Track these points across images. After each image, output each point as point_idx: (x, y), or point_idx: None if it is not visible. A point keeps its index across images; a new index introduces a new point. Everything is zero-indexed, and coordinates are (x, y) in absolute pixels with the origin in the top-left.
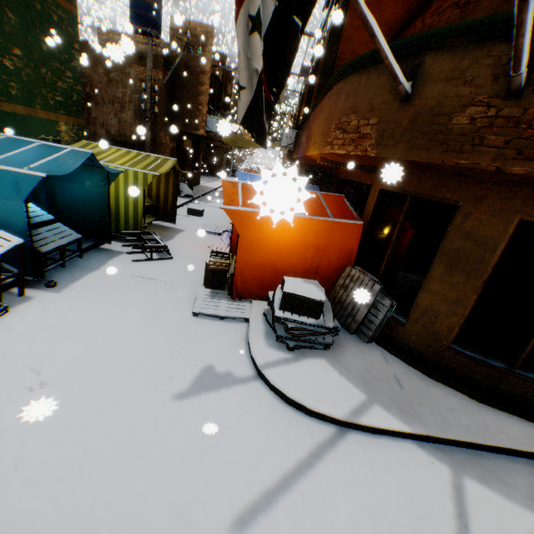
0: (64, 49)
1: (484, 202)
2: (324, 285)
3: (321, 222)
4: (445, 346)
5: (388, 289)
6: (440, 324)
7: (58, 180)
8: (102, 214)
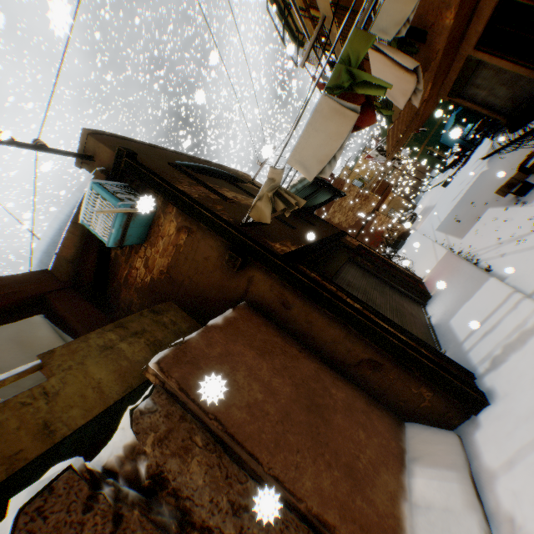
0: None
1: None
2: None
3: None
4: None
5: None
6: None
7: None
8: None
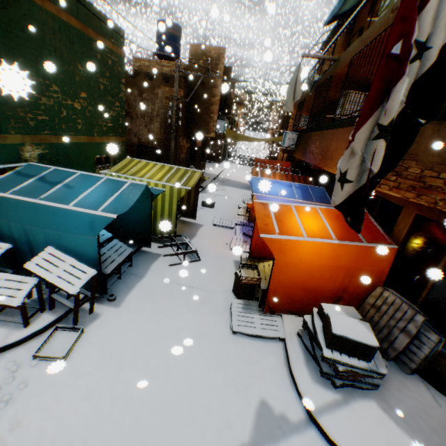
0: (114, 85)
1: None
2: (352, 302)
3: (354, 247)
4: None
5: (428, 318)
6: None
7: None
8: (144, 224)
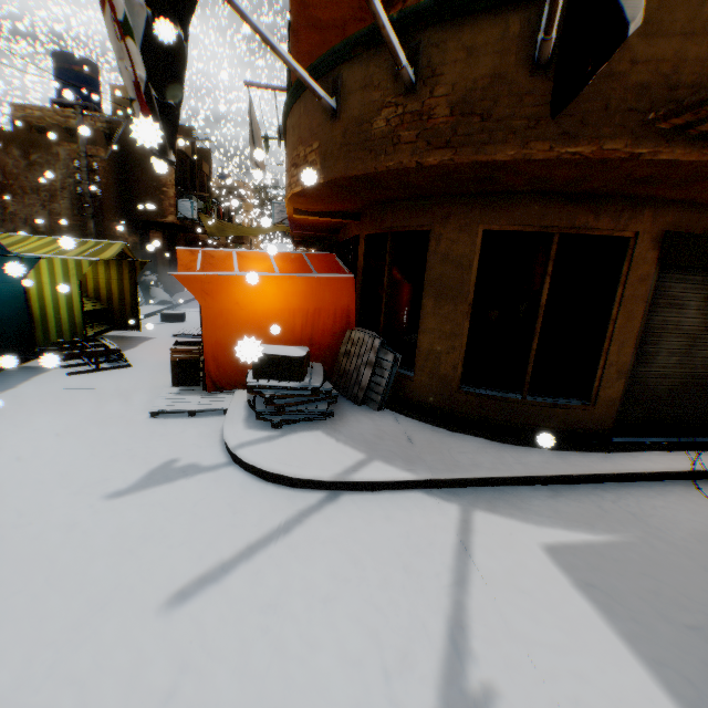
0: None
1: (451, 219)
2: (325, 358)
3: (303, 279)
4: (456, 389)
5: (393, 345)
6: (445, 364)
7: None
8: (19, 319)
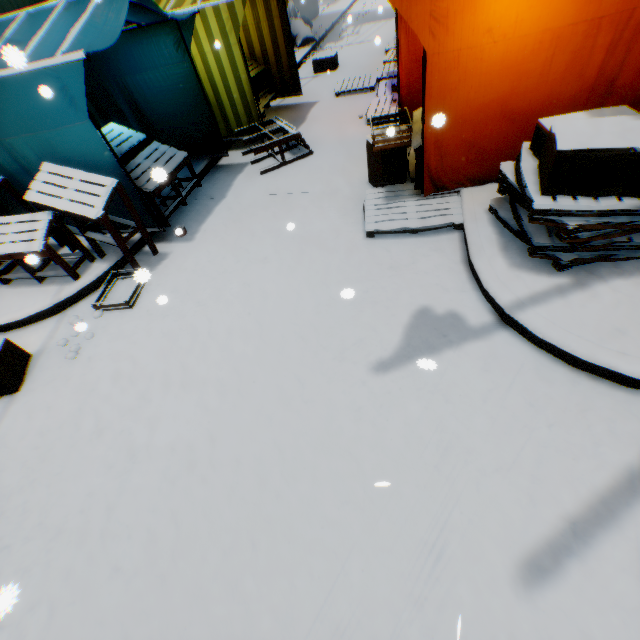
0: None
1: None
2: None
3: None
4: None
5: None
6: None
7: (128, 75)
8: (200, 112)
